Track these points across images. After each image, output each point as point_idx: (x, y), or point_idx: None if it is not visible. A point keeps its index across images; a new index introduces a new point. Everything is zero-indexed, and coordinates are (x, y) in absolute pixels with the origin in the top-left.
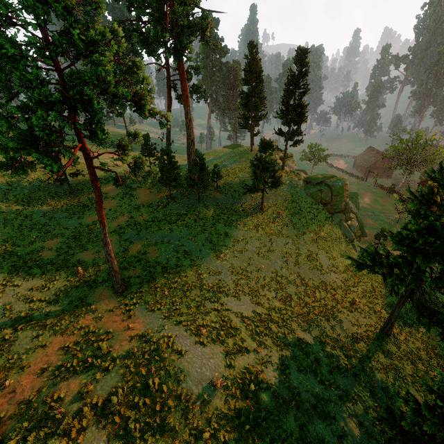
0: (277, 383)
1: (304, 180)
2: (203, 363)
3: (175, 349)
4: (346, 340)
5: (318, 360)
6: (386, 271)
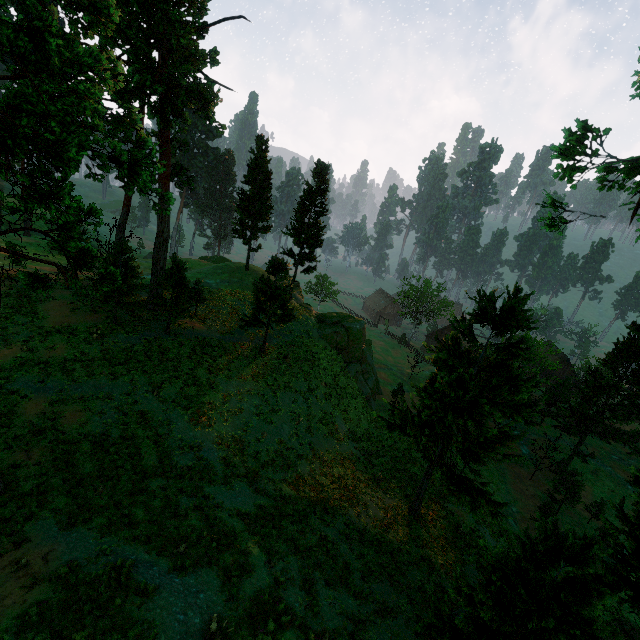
0: (302, 612)
1: (317, 317)
2: (189, 603)
3: (136, 587)
4: (375, 530)
5: (347, 565)
6: (416, 433)
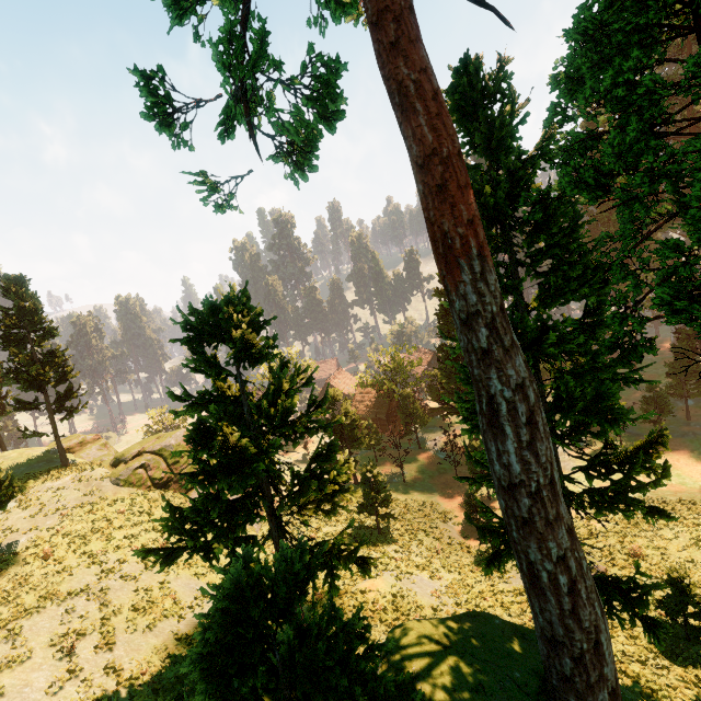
0: None
1: (110, 463)
2: None
3: None
4: None
5: None
6: None
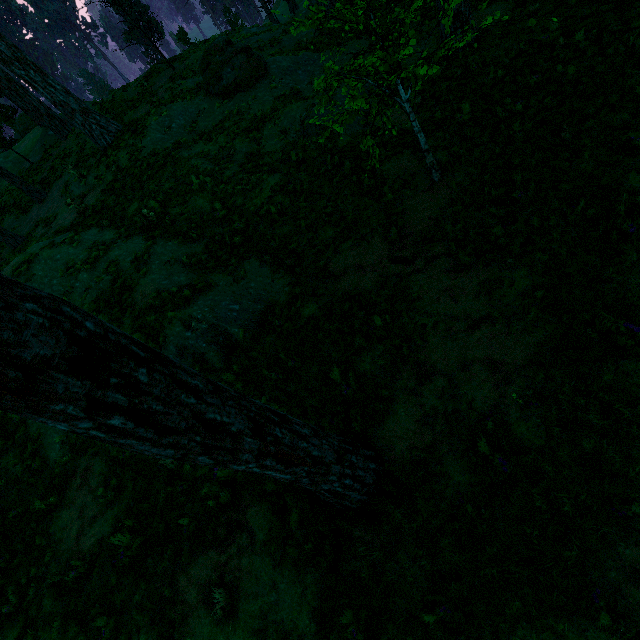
0: None
1: None
2: None
3: None
4: None
5: None
6: None
